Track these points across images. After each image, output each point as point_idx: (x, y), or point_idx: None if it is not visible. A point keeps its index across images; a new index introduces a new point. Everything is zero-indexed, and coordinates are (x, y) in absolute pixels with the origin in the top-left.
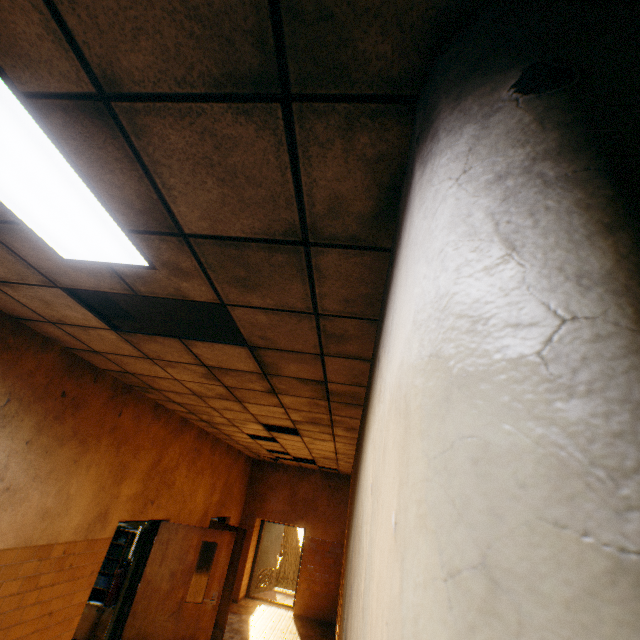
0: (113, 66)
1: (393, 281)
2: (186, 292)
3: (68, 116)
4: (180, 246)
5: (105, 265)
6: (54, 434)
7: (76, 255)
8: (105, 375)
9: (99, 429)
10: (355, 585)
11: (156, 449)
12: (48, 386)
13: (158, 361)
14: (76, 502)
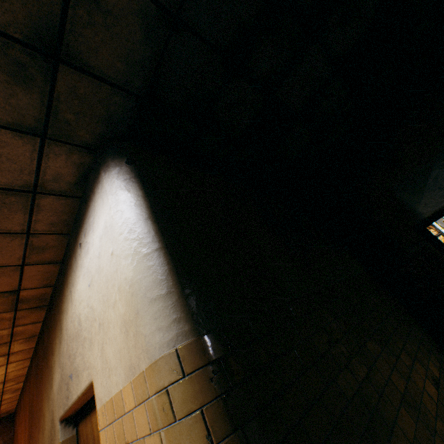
0: None
1: (91, 207)
2: None
3: None
4: None
5: None
6: None
7: None
8: None
9: None
10: (79, 351)
11: None
12: None
13: None
14: None
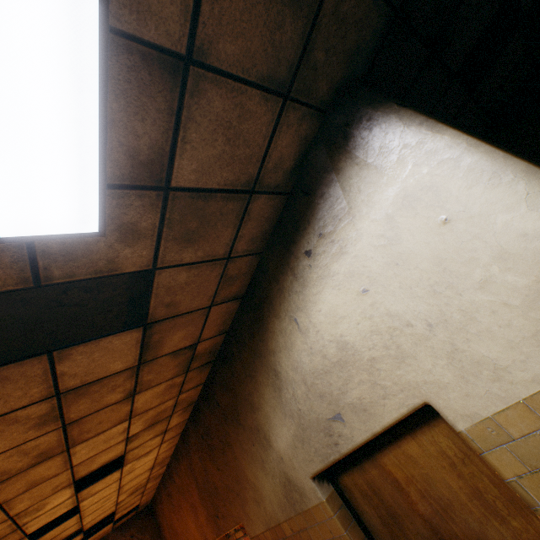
0: (211, 45)
1: (330, 192)
2: (120, 263)
3: (142, 62)
4: (155, 201)
5: (24, 241)
6: None
7: None
8: None
9: None
10: (356, 380)
11: None
12: None
13: None
14: None
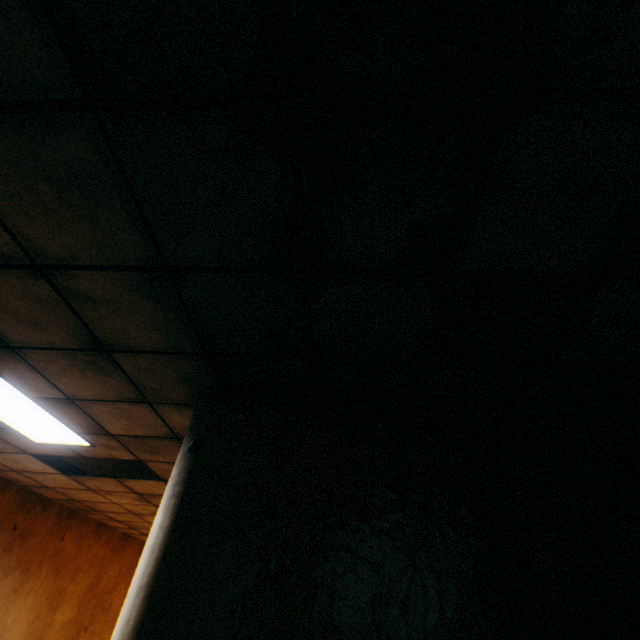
0: (76, 393)
1: None
2: (116, 455)
3: (53, 402)
4: (110, 438)
5: (63, 445)
6: (1, 565)
7: (45, 440)
8: (53, 503)
9: (42, 555)
10: None
11: (95, 569)
12: (3, 521)
13: (99, 491)
14: (11, 633)
